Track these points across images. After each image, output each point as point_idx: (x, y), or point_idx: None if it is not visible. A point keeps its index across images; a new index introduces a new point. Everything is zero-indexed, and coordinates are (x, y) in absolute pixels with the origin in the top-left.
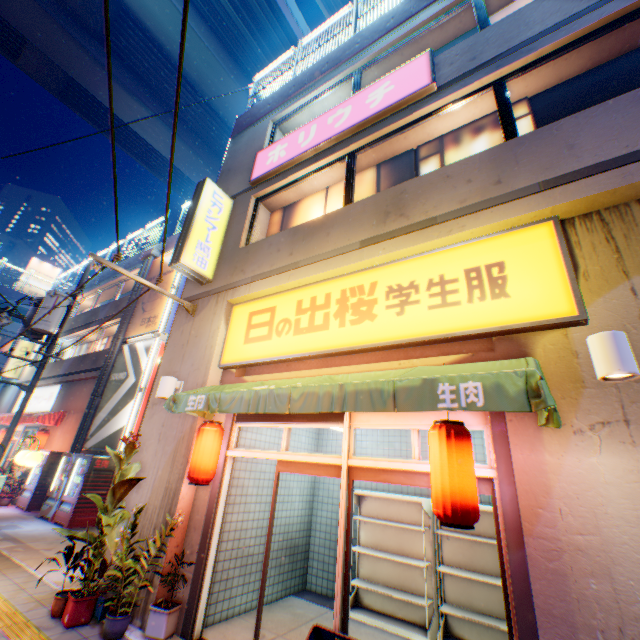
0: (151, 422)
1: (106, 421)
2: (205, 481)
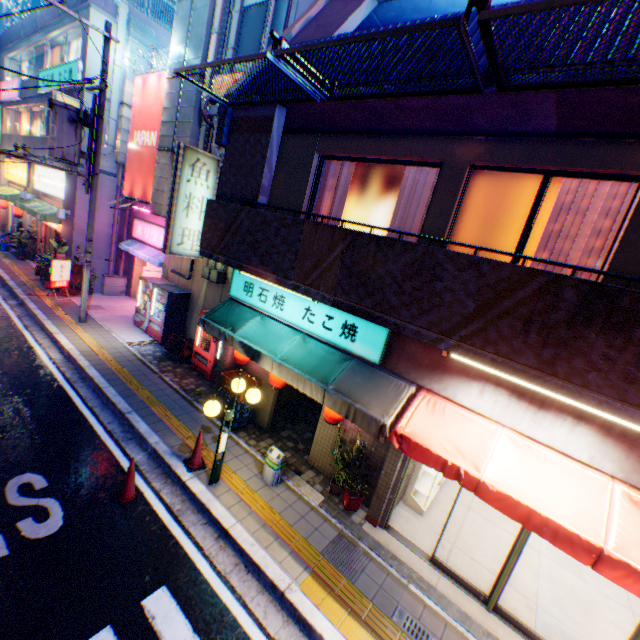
0: None
1: None
2: (5, 209)
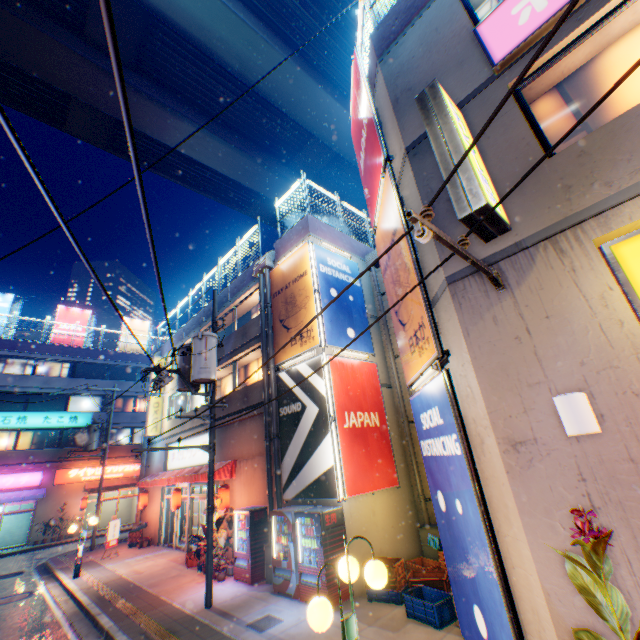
0: (533, 476)
1: (299, 464)
2: None
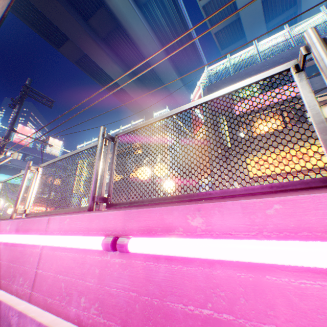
0: None
1: None
2: None
